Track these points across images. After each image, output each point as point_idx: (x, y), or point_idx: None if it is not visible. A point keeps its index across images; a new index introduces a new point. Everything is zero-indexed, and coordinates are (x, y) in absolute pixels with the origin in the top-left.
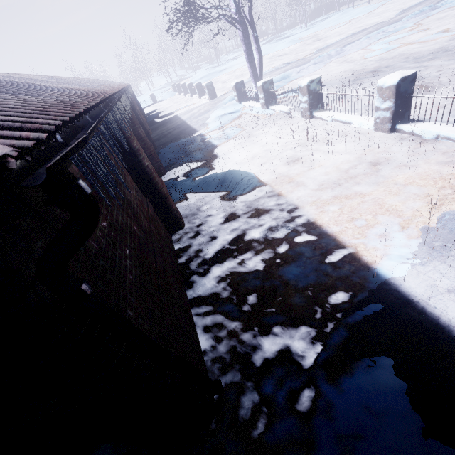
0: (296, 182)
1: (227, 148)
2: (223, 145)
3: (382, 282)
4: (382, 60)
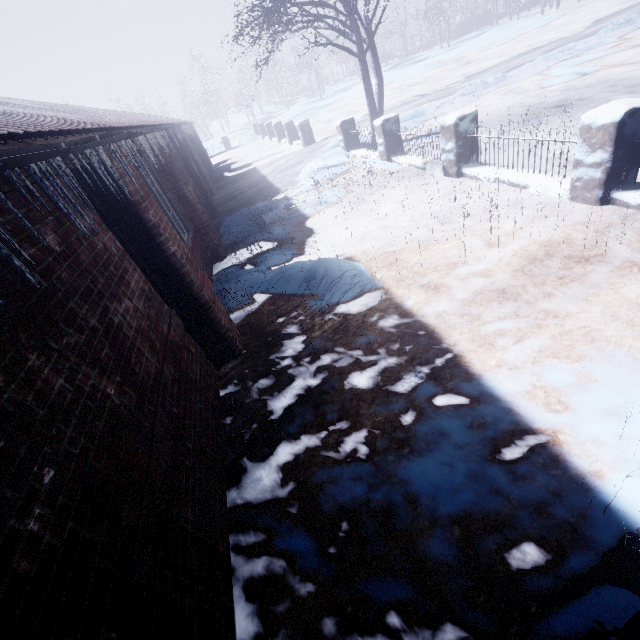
0: (435, 285)
1: (323, 221)
2: (318, 215)
3: (623, 531)
4: (571, 89)
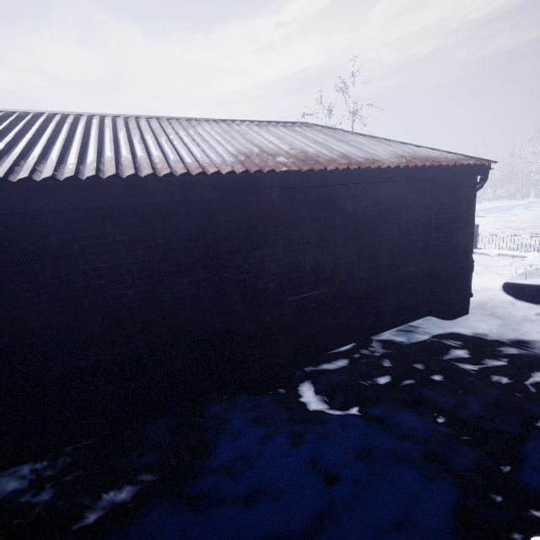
0: None
1: None
2: None
3: (514, 284)
4: None
